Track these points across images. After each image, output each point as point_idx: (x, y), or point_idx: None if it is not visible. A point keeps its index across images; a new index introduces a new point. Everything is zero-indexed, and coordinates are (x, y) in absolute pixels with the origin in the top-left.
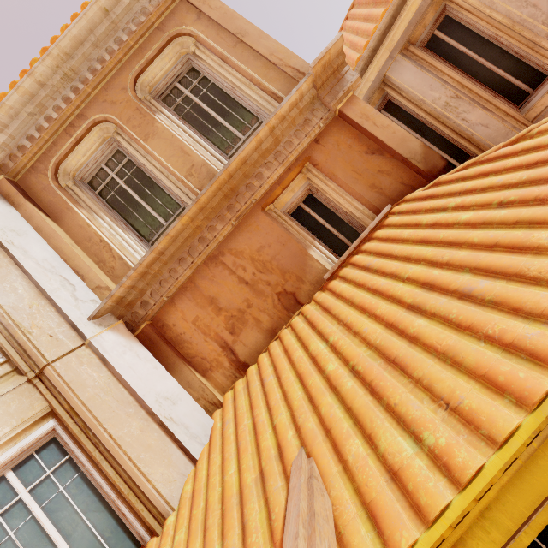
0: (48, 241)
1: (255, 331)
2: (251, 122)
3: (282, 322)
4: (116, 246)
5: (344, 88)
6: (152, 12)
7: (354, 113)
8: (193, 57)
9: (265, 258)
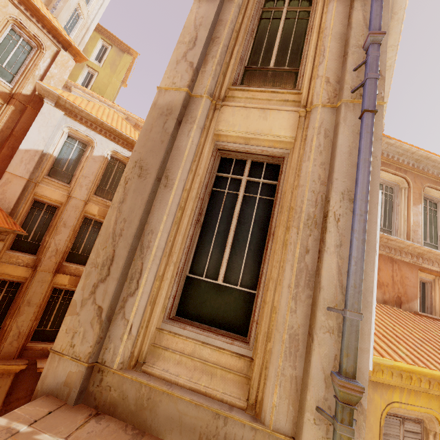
0: None
1: (380, 295)
2: (434, 241)
3: (390, 304)
4: None
5: None
6: None
7: None
8: None
9: (405, 281)
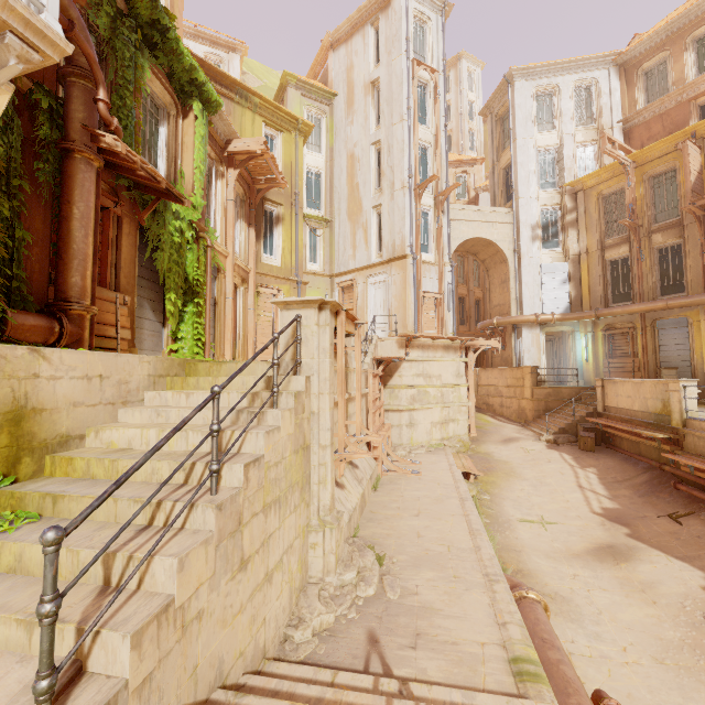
0: (621, 95)
1: (653, 143)
2: None
3: None
4: (637, 102)
5: None
6: None
7: None
8: None
9: (675, 120)
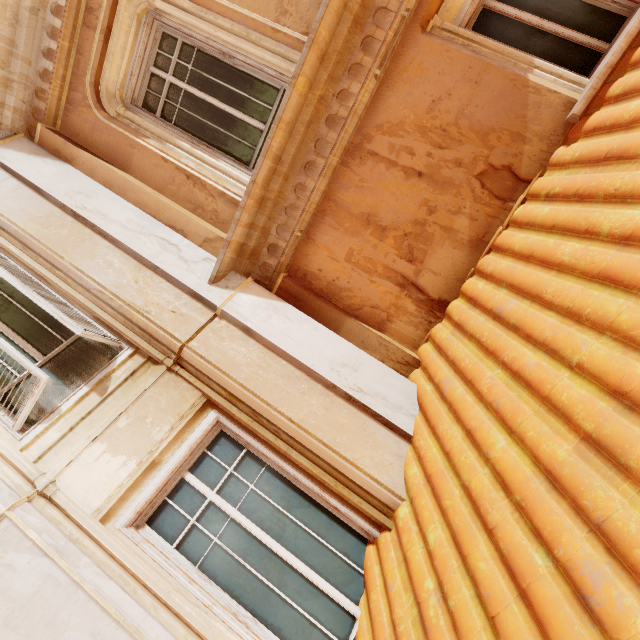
0: (124, 196)
1: (449, 249)
2: None
3: (493, 222)
4: (210, 178)
5: None
6: None
7: None
8: None
9: (443, 120)
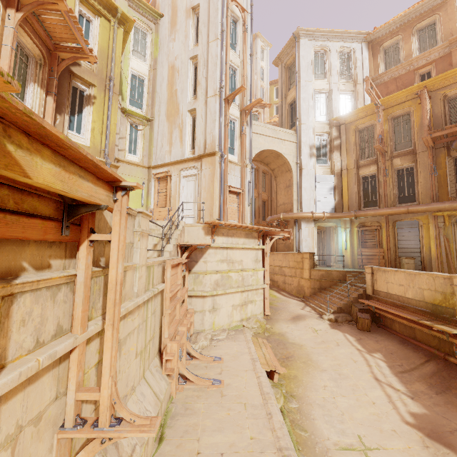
0: (369, 62)
1: None
2: (434, 46)
3: None
4: (380, 68)
5: (456, 46)
6: (435, 6)
7: (453, 53)
8: (436, 21)
9: (405, 82)
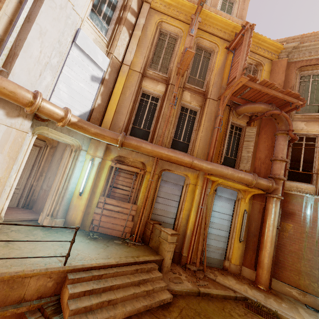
0: None
1: None
2: None
3: None
4: None
5: None
6: None
7: None
8: (235, 2)
9: None
